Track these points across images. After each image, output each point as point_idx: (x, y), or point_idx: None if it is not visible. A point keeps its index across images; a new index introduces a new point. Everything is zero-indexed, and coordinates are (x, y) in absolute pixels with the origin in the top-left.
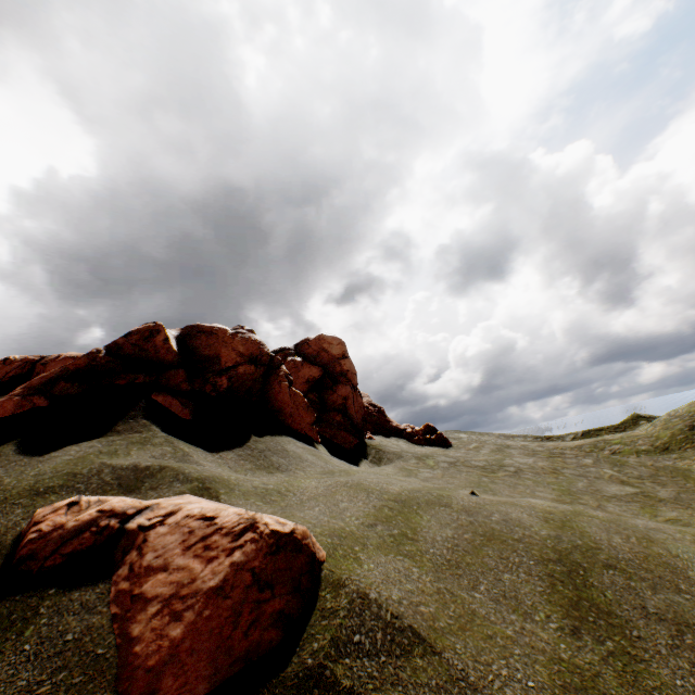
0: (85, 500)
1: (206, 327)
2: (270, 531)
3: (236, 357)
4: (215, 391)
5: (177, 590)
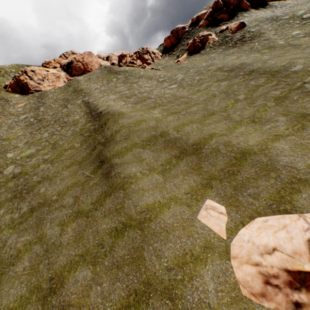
0: (223, 27)
1: None
2: (240, 22)
3: (233, 1)
4: (230, 10)
5: (234, 28)
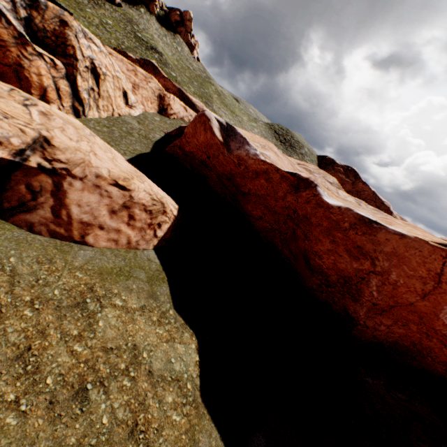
0: None
1: None
2: None
3: None
4: None
5: None
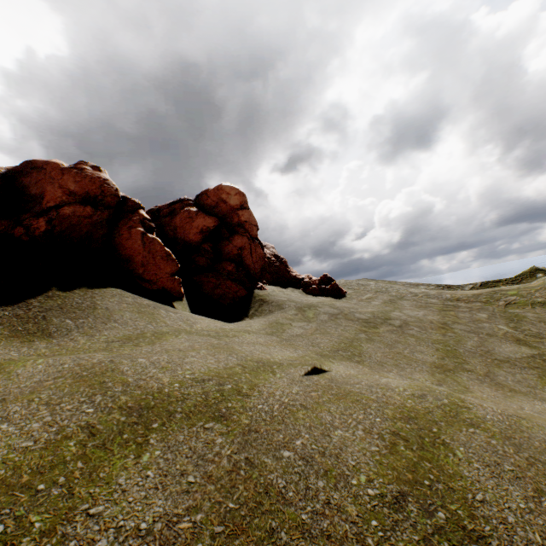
0: None
1: (40, 162)
2: None
3: (61, 196)
4: (28, 235)
5: None
